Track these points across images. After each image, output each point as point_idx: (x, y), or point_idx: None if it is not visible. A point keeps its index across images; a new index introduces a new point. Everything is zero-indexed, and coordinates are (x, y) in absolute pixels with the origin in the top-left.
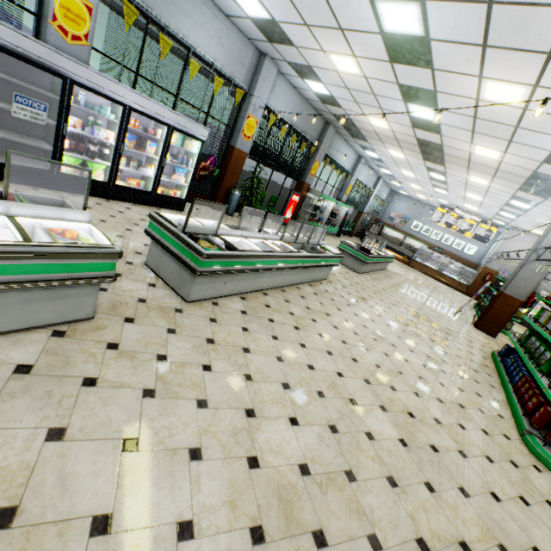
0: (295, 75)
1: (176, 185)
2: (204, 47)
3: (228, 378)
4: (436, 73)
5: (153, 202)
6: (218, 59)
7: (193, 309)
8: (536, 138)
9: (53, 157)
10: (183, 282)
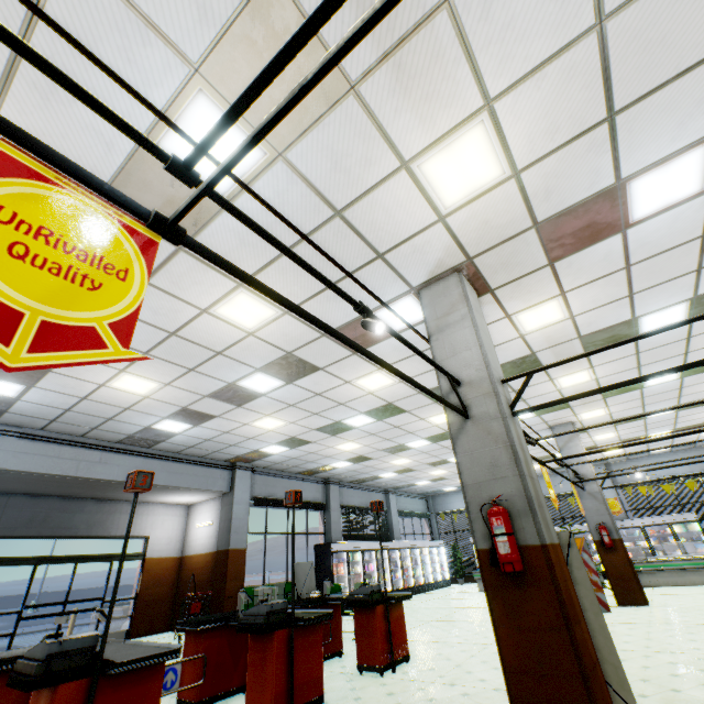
0: None
1: None
2: (672, 472)
3: None
4: None
5: None
6: (685, 471)
7: None
8: None
9: None
10: None
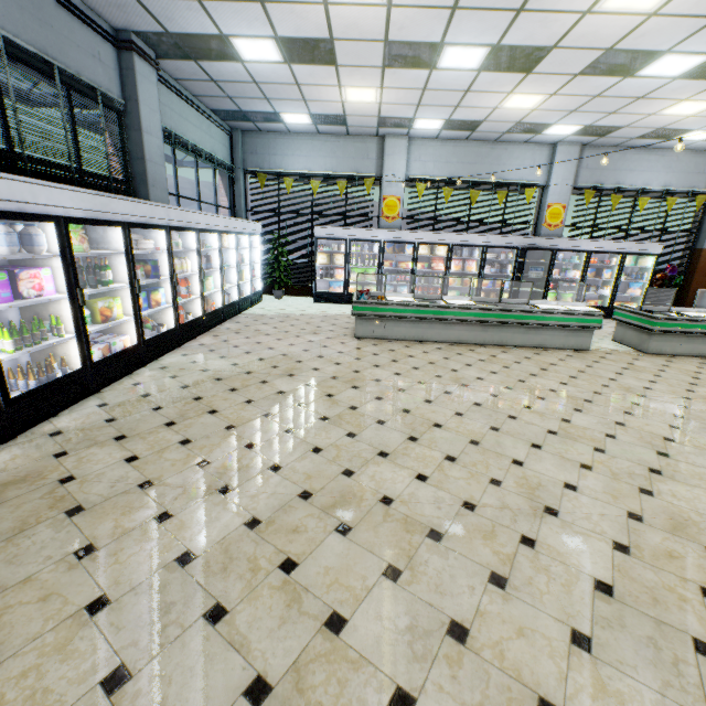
0: None
1: (630, 299)
2: (652, 183)
3: (677, 375)
4: None
5: (609, 315)
6: (668, 184)
7: (650, 356)
8: None
9: (543, 295)
10: (642, 342)
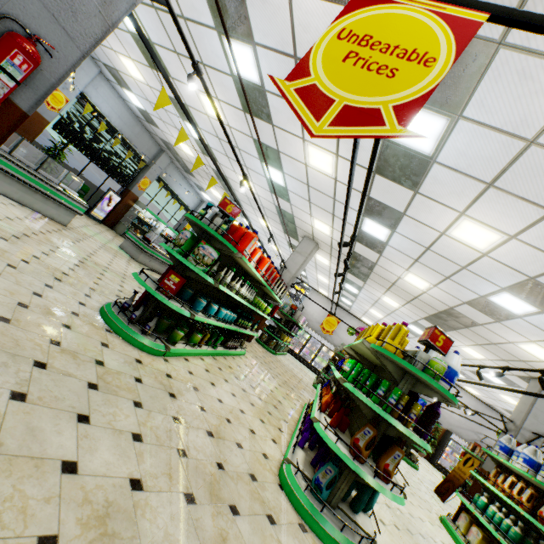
0: (115, 81)
1: None
2: None
3: None
4: (176, 83)
5: None
6: None
7: None
8: (252, 161)
9: None
10: None
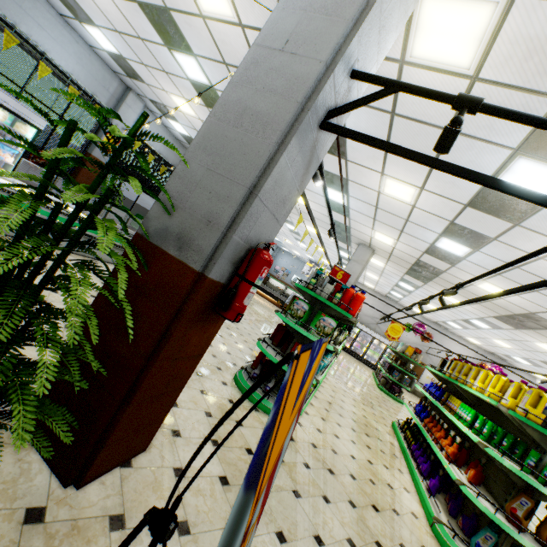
0: (160, 113)
1: (4, 165)
2: (62, 60)
3: None
4: None
5: None
6: (77, 75)
7: None
8: (311, 184)
9: None
10: None
